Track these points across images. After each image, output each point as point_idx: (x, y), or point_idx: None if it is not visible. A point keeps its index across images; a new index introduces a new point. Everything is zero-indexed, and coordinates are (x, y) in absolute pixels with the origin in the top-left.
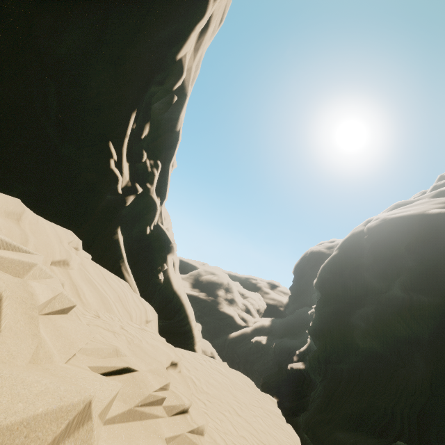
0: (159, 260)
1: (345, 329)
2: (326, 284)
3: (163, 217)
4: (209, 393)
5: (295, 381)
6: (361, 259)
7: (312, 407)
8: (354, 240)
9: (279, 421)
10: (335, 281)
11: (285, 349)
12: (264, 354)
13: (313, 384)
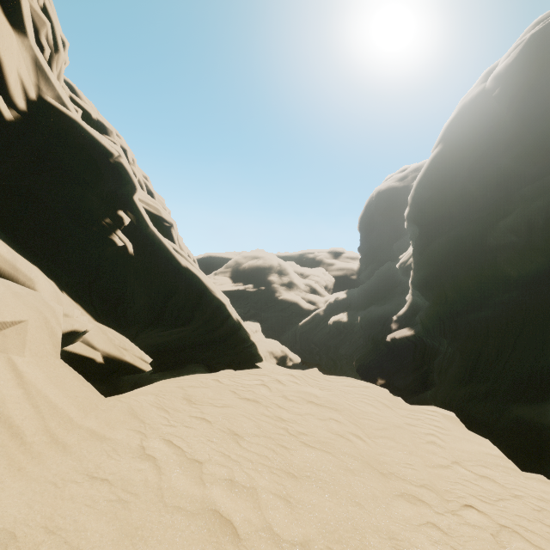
0: (92, 198)
1: (478, 260)
2: (427, 208)
3: (58, 85)
4: (306, 537)
5: (401, 353)
6: (490, 139)
7: (445, 380)
8: (469, 113)
9: (521, 482)
10: (443, 198)
11: (376, 319)
12: (348, 333)
13: (431, 349)
